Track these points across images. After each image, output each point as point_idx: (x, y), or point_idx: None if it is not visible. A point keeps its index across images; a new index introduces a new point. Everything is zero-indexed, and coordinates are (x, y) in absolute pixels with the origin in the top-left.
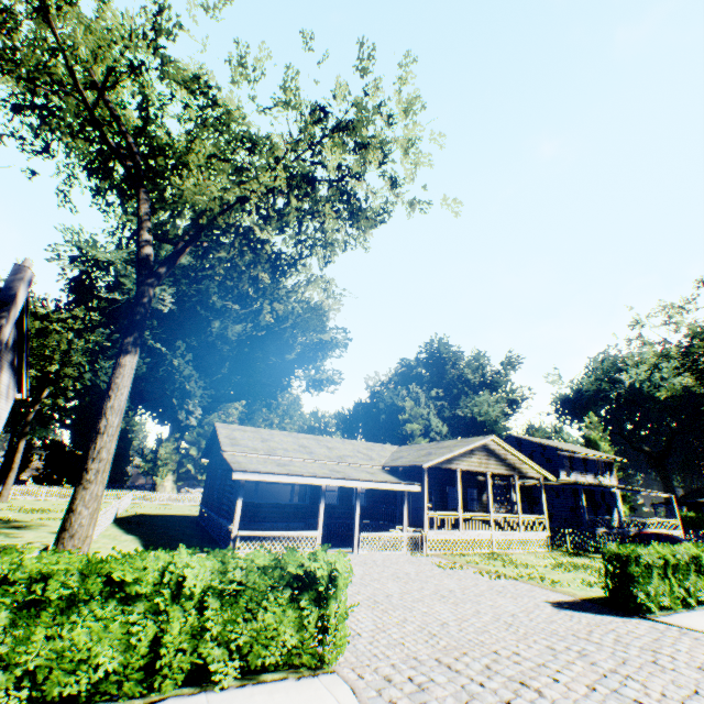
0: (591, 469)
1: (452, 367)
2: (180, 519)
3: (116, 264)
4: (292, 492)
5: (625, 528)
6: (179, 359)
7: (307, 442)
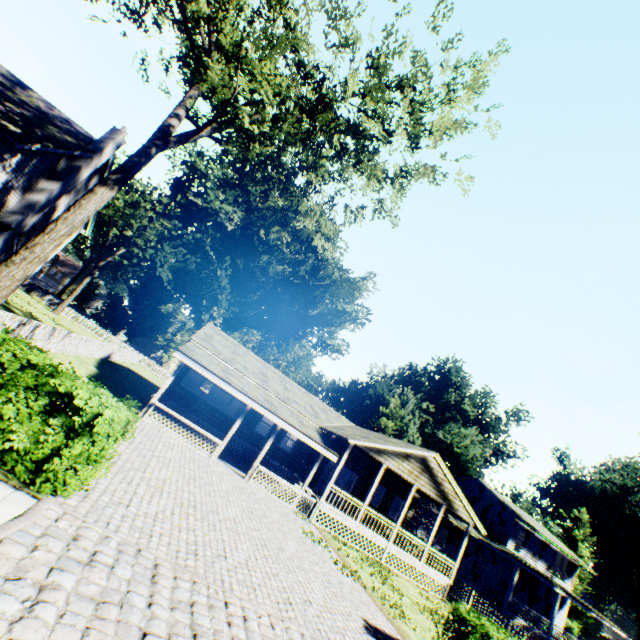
0: (547, 557)
1: (454, 391)
2: (152, 387)
3: (210, 178)
4: (229, 402)
5: (554, 638)
6: (223, 271)
7: (271, 375)
